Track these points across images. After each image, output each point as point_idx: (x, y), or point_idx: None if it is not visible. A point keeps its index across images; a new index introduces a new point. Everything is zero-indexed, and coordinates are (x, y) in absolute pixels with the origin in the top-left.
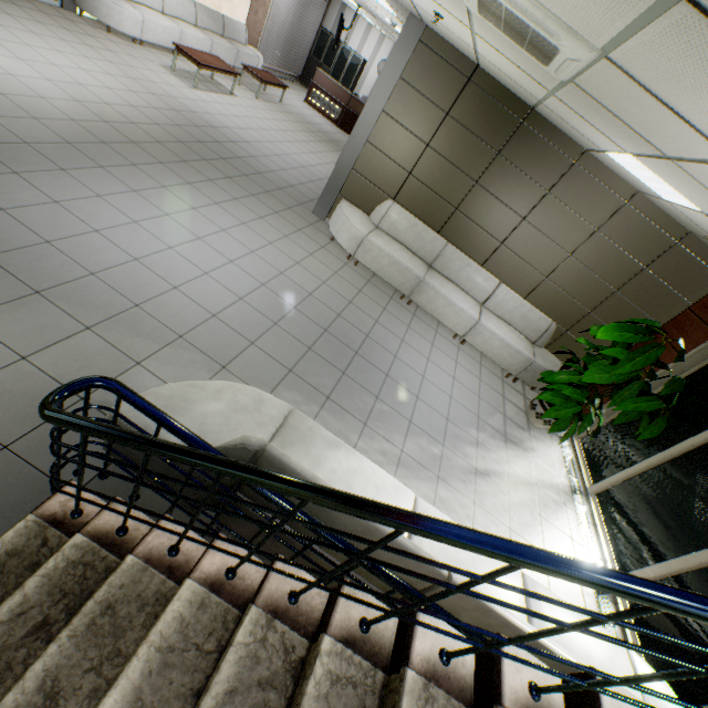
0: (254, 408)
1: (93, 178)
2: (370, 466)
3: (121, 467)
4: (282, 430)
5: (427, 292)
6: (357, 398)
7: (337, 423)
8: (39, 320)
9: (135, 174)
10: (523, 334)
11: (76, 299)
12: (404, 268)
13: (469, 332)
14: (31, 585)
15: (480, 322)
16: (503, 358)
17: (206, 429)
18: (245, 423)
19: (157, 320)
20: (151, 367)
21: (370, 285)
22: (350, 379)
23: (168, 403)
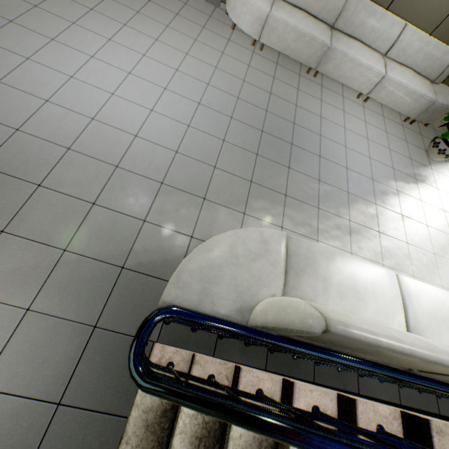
0: (263, 251)
1: (11, 39)
2: (360, 264)
3: (182, 324)
4: (290, 261)
5: (334, 59)
6: (306, 187)
7: (299, 215)
8: (55, 211)
9: (42, 18)
10: (424, 75)
11: (70, 179)
12: (310, 39)
13: (374, 89)
14: (176, 443)
15: (387, 76)
16: (405, 106)
17: (240, 289)
18: (263, 269)
19: (138, 174)
20: (154, 221)
21: (279, 69)
22: (295, 172)
23: (201, 276)
